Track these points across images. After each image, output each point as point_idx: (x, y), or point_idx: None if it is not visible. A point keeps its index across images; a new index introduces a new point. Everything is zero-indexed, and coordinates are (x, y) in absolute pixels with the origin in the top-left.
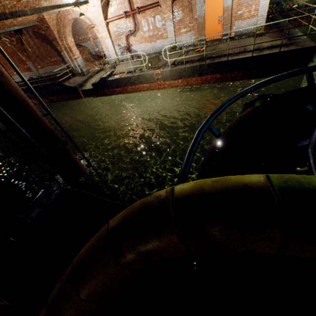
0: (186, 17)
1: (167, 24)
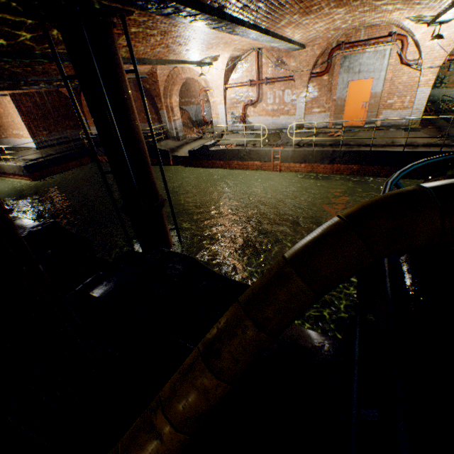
0: (323, 96)
1: (298, 100)
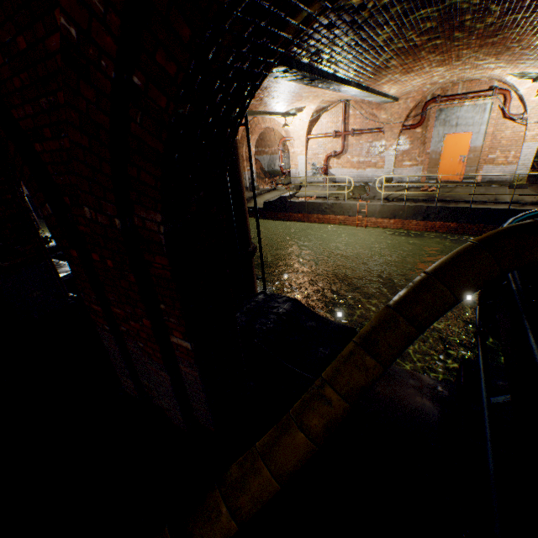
0: (415, 149)
1: (387, 152)
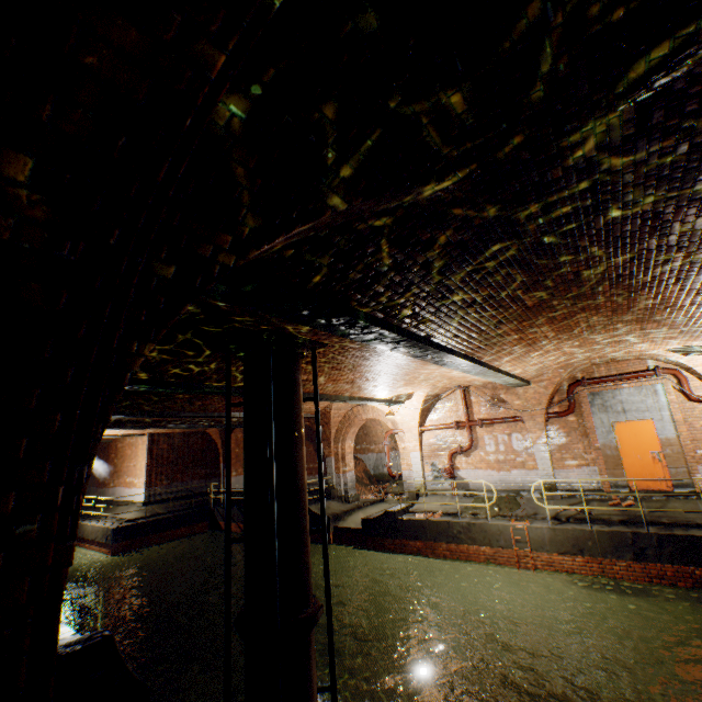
0: (576, 442)
1: (536, 447)
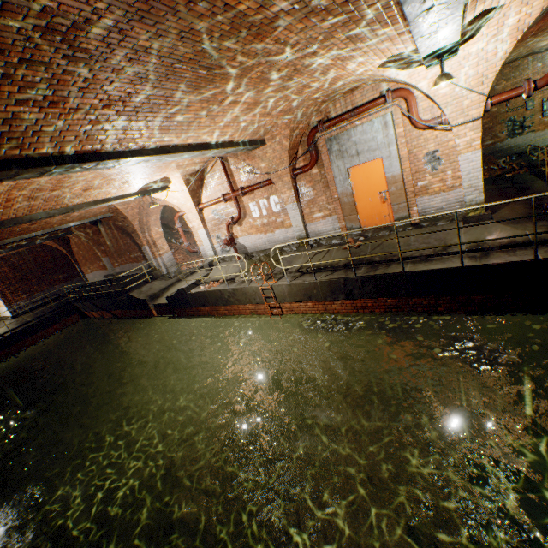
0: (321, 195)
1: (288, 207)
